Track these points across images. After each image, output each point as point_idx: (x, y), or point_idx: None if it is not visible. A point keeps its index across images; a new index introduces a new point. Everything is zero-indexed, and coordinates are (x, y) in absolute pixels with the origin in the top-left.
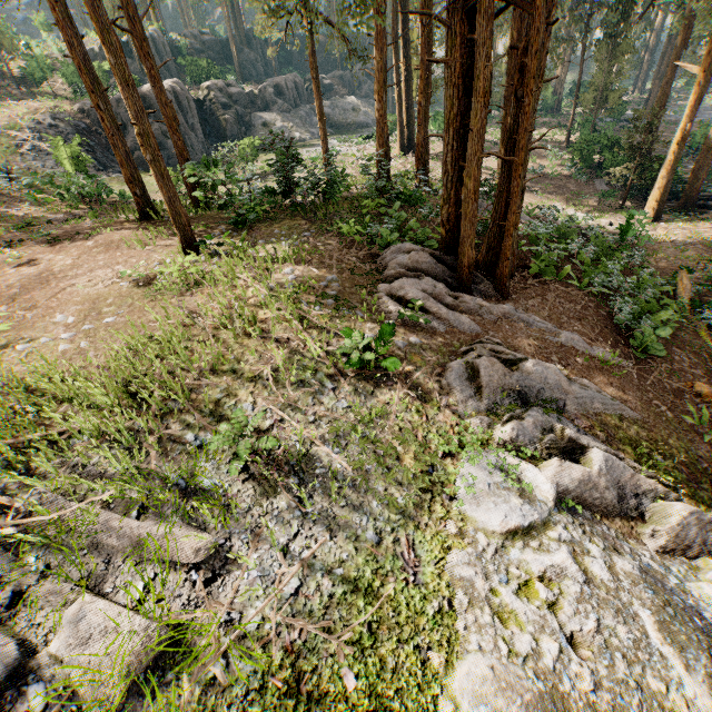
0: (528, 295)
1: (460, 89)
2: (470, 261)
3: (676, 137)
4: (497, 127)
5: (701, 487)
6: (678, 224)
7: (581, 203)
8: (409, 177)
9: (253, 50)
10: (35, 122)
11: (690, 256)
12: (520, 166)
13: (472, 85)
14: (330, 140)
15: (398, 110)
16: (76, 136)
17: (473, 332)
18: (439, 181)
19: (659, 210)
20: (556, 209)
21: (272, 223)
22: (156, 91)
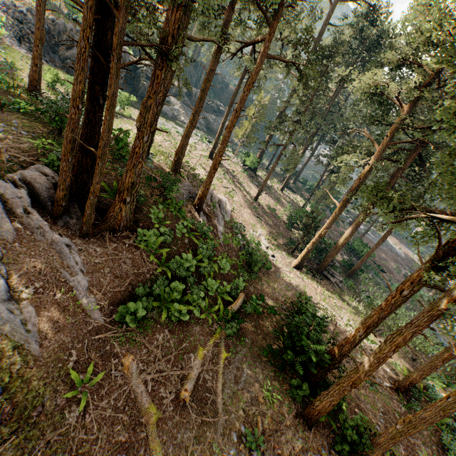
0: (105, 245)
1: (88, 96)
2: (57, 197)
3: (320, 231)
4: (279, 181)
5: (1, 429)
6: (305, 277)
7: (276, 238)
8: (171, 161)
9: (196, 70)
10: (12, 4)
11: (286, 295)
12: (98, 157)
13: (94, 97)
14: (197, 132)
15: (218, 135)
16: (5, 17)
17: (2, 236)
18: (202, 178)
19: (300, 264)
20: (244, 229)
21: (30, 119)
22: (36, 19)
